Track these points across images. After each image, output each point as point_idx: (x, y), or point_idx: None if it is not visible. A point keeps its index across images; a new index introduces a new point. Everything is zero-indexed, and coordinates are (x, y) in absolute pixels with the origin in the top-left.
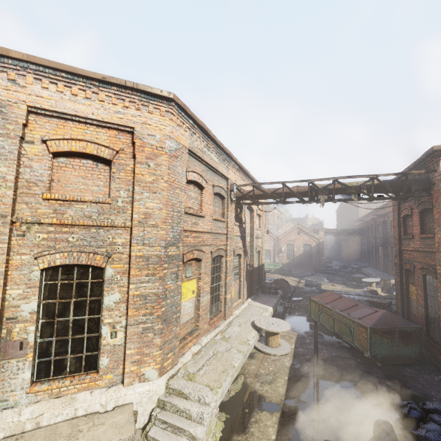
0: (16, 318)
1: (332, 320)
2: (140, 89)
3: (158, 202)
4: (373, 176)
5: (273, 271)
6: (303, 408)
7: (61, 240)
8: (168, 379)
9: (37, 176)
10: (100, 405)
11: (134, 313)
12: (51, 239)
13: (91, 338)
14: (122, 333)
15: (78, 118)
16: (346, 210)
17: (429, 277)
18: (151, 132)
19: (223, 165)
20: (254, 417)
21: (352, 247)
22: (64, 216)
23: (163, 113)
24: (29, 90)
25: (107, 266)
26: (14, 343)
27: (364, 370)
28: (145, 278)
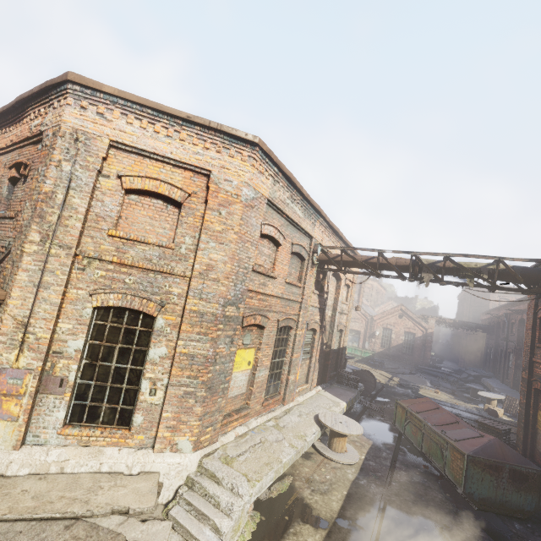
0: (61, 353)
1: (421, 435)
2: (223, 131)
3: (223, 254)
4: (499, 258)
5: (360, 359)
6: (358, 534)
7: (118, 280)
8: (202, 456)
9: (107, 211)
10: (125, 466)
11: (177, 372)
12: (108, 277)
13: (130, 391)
14: (162, 393)
15: (156, 156)
16: (472, 297)
17: None
18: (228, 177)
19: (308, 221)
20: (294, 527)
21: (474, 347)
22: (125, 255)
23: (245, 158)
24: (115, 125)
25: (159, 315)
26: (55, 378)
27: (452, 509)
28: (196, 335)
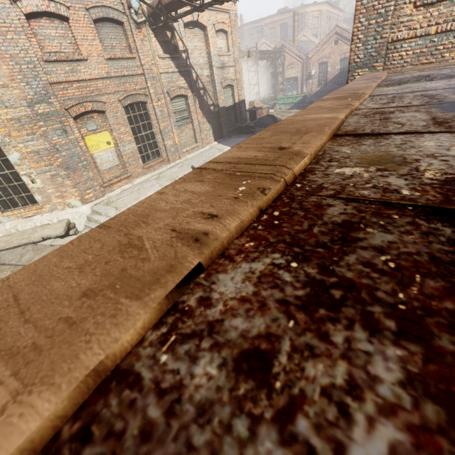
0: None
1: None
2: None
3: None
4: None
5: (292, 106)
6: None
7: None
8: (93, 206)
9: None
10: (48, 221)
11: (36, 165)
12: None
13: (21, 185)
14: (40, 180)
15: None
16: None
17: None
18: None
19: None
20: None
21: None
22: None
23: None
24: None
25: None
26: None
27: None
28: (27, 137)
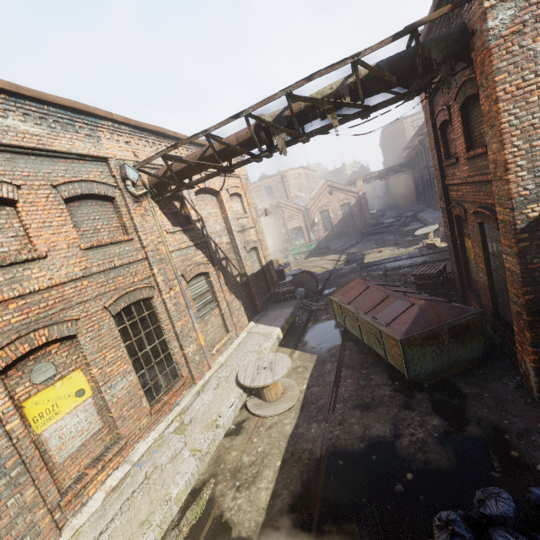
0: None
1: (358, 327)
2: None
3: None
4: (353, 58)
5: (308, 254)
6: (290, 532)
7: None
8: None
9: None
10: None
11: None
12: None
13: None
14: None
15: None
16: (390, 139)
17: (488, 225)
18: None
19: (72, 135)
20: None
21: (406, 186)
22: None
23: None
24: None
25: None
26: None
27: (402, 403)
28: None
